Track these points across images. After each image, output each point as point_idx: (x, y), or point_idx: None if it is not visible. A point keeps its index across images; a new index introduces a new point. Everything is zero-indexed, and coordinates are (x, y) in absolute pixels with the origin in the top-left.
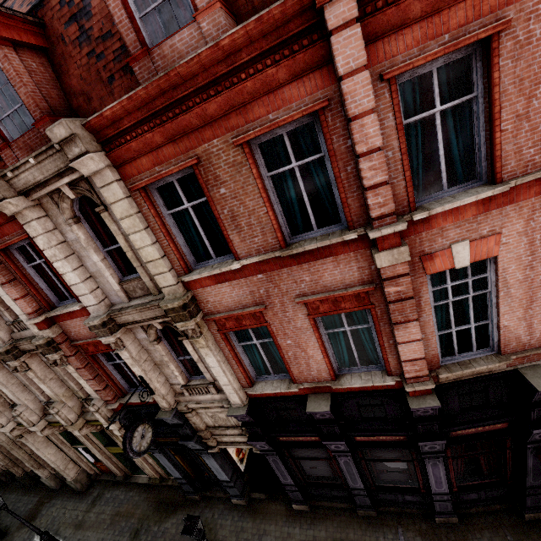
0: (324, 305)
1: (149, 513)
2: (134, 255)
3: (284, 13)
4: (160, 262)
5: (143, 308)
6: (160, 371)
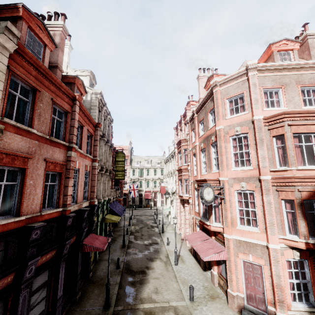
0: (52, 166)
1: None
2: None
3: (71, 93)
4: None
5: None
6: None
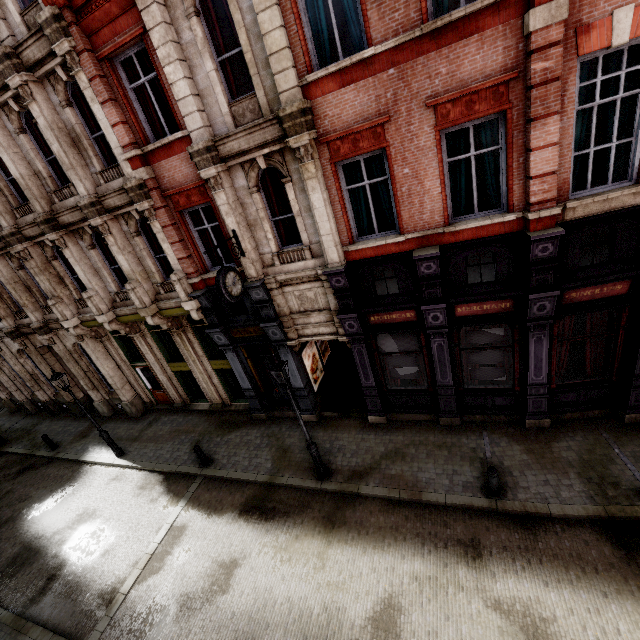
0: (455, 109)
1: (210, 429)
2: (253, 58)
3: None
4: (285, 53)
5: (254, 125)
6: (251, 235)
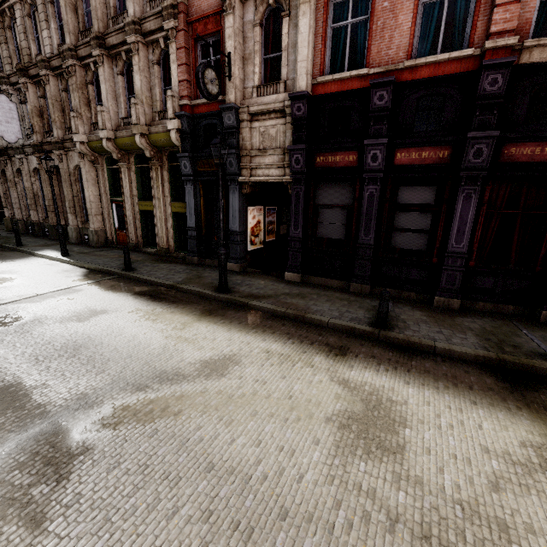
0: None
1: (147, 260)
2: None
3: None
4: None
5: None
6: (243, 68)
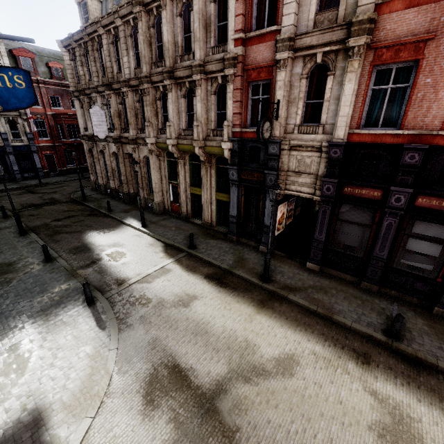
0: None
1: (199, 234)
2: None
3: None
4: None
5: (329, 27)
6: (287, 109)
